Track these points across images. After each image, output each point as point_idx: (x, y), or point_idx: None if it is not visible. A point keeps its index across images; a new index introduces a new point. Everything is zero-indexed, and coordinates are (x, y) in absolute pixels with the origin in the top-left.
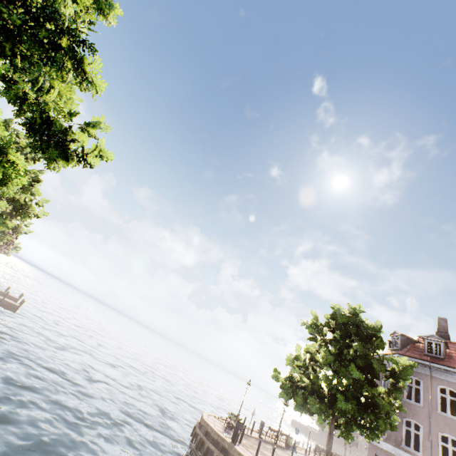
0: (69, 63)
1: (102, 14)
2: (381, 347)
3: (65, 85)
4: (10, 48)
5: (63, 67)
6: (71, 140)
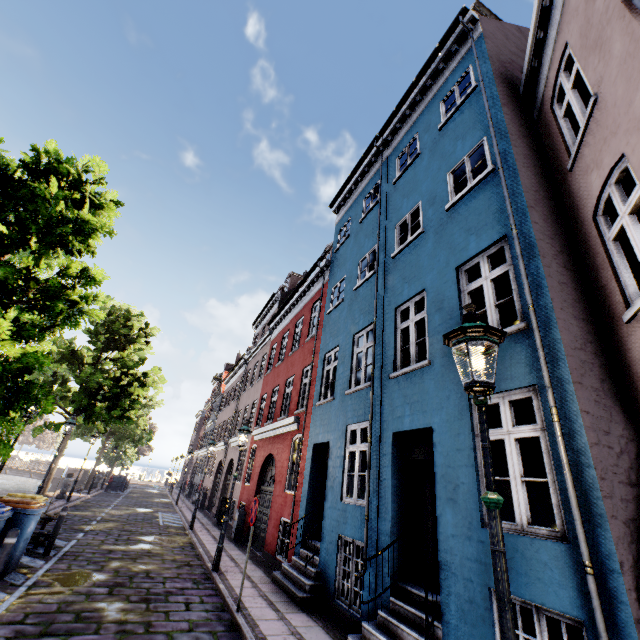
0: None
1: None
2: None
3: None
4: None
5: None
6: None
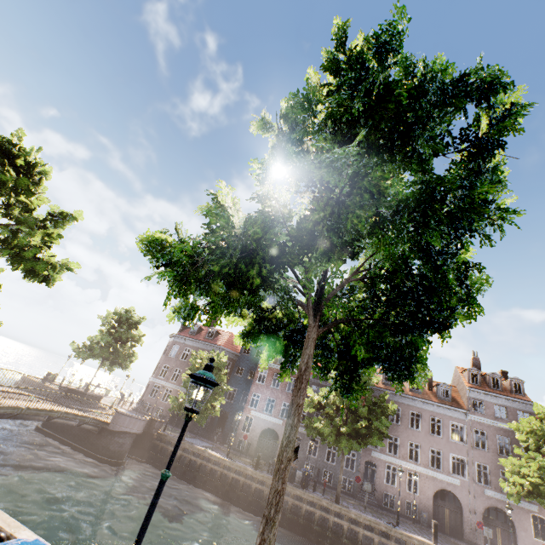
0: None
1: None
2: (132, 328)
3: None
4: None
5: None
6: None
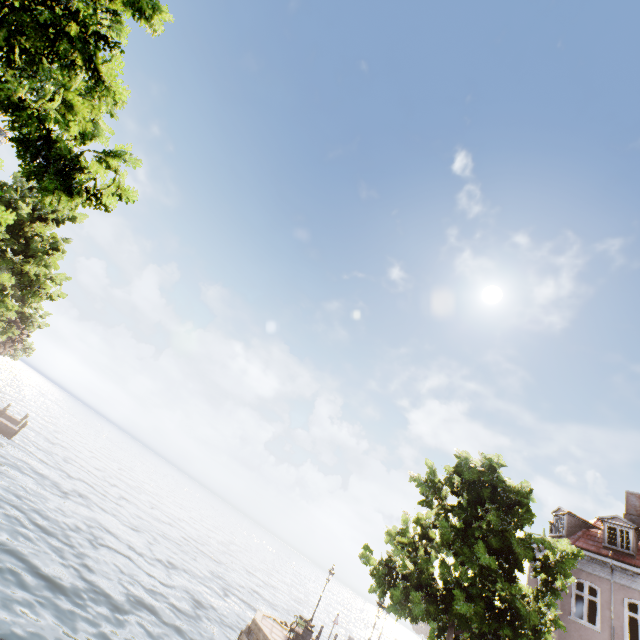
0: (80, 60)
1: (145, 18)
2: (528, 521)
3: (85, 102)
4: (8, 41)
5: (71, 65)
6: (79, 168)
